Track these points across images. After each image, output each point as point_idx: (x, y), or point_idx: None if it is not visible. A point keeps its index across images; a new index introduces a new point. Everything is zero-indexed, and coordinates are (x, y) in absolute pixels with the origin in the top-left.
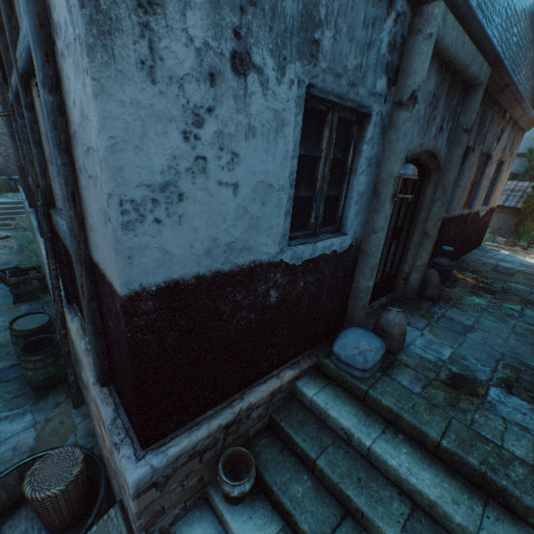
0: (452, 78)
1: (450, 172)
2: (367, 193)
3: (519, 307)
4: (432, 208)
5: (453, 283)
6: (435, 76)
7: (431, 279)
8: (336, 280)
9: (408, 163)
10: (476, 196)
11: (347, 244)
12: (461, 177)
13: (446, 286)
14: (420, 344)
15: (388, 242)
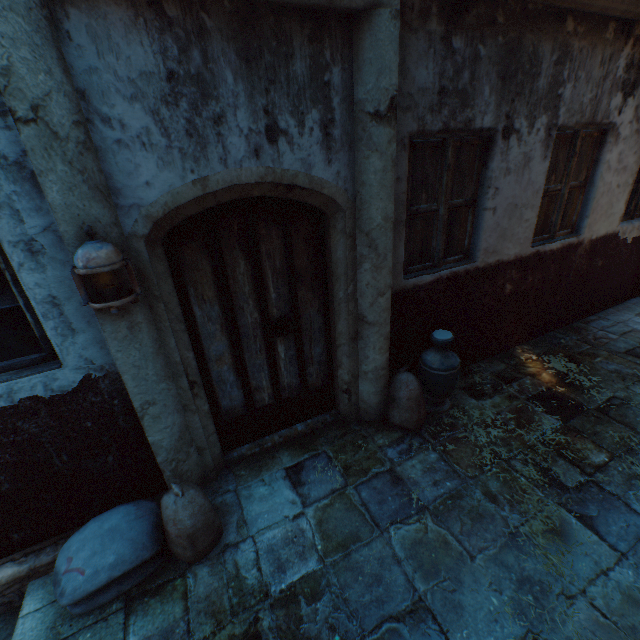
0: (243, 18)
1: (370, 204)
2: (75, 294)
3: (600, 459)
4: (358, 273)
5: (500, 385)
6: (146, 34)
7: (400, 393)
8: (85, 432)
9: (85, 242)
10: (589, 209)
11: (74, 380)
12: (488, 190)
13: (476, 393)
14: (270, 540)
15: (260, 344)
